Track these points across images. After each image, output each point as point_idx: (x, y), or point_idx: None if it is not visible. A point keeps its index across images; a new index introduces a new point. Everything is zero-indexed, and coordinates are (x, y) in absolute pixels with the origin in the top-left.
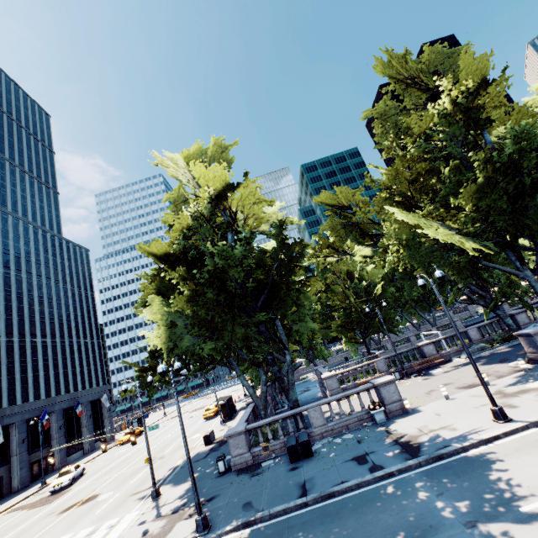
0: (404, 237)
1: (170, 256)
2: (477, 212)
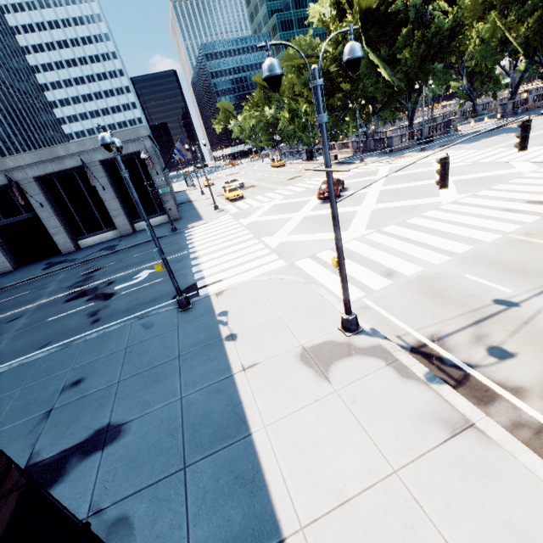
0: (486, 37)
1: (376, 14)
2: (530, 29)
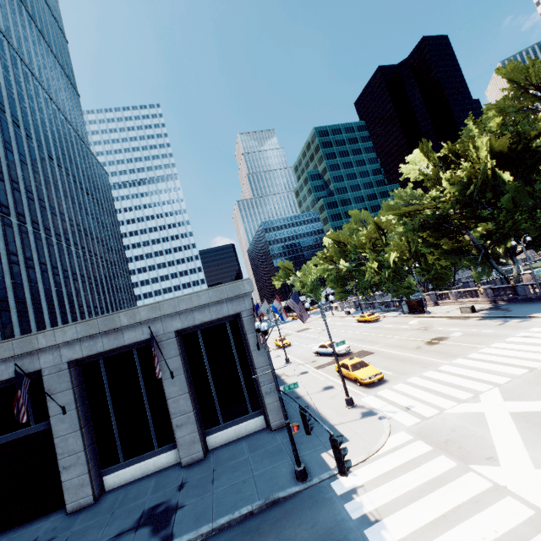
0: None
1: (512, 152)
2: None
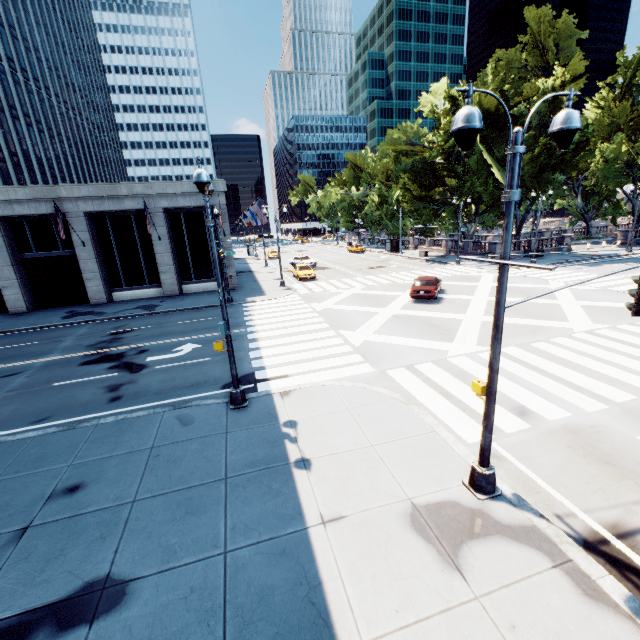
0: (610, 158)
1: (495, 115)
2: None
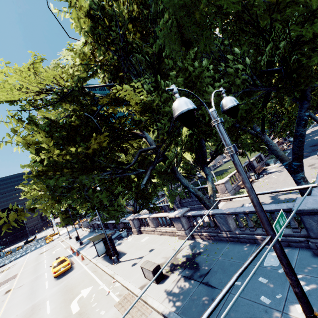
0: None
1: None
2: None
